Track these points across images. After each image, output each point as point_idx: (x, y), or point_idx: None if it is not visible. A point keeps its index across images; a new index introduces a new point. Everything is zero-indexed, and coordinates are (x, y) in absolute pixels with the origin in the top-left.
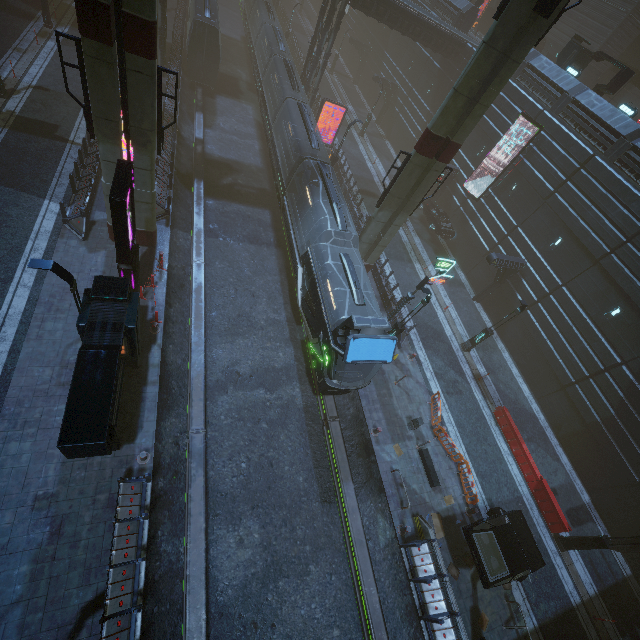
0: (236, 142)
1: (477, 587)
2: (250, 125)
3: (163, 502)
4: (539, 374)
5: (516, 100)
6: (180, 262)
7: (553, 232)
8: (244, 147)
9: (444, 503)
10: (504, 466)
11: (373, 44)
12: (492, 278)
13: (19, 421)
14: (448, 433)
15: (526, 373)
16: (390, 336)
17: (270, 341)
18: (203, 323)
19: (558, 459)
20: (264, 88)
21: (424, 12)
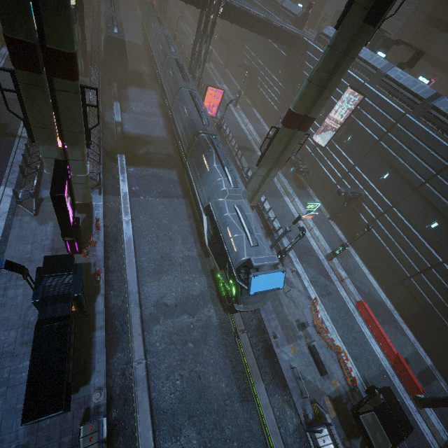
0: (146, 120)
1: None
2: (155, 106)
3: (117, 430)
4: (383, 271)
5: (344, 76)
6: (112, 221)
7: (381, 169)
8: (152, 124)
9: (332, 387)
10: (369, 347)
11: (236, 40)
12: (340, 203)
13: None
14: (326, 328)
15: (373, 271)
16: (280, 269)
17: (187, 274)
18: (135, 269)
19: (405, 334)
20: (162, 80)
21: (272, 18)
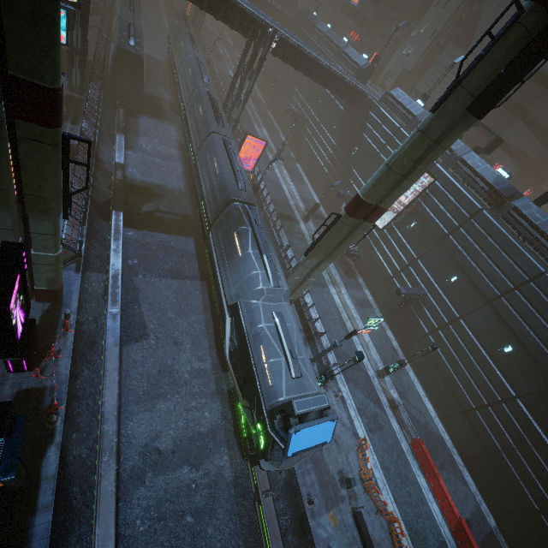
0: (159, 164)
1: None
2: (173, 146)
3: None
4: (442, 395)
5: None
6: (92, 313)
7: (449, 269)
8: (167, 170)
9: None
10: (426, 507)
11: (284, 79)
12: (396, 301)
13: None
14: (376, 481)
15: (430, 393)
16: (331, 417)
17: (195, 398)
18: (117, 395)
19: (466, 483)
20: (188, 115)
21: (333, 66)
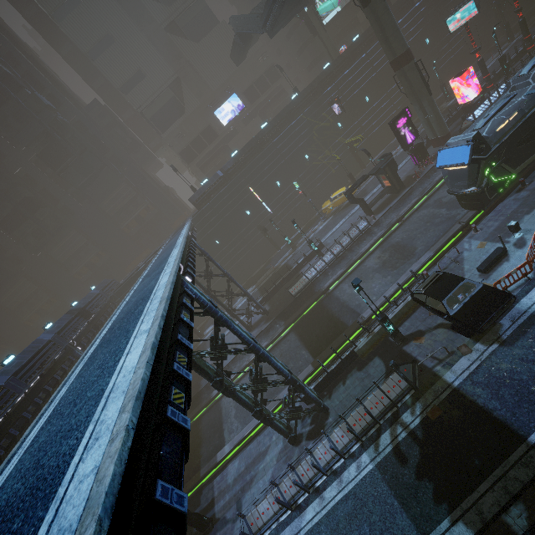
0: None
1: (437, 329)
2: None
3: (372, 236)
4: None
5: None
6: None
7: None
8: None
9: None
10: None
11: None
12: None
13: None
14: None
15: None
16: (466, 143)
17: None
18: (440, 177)
19: None
20: None
21: None
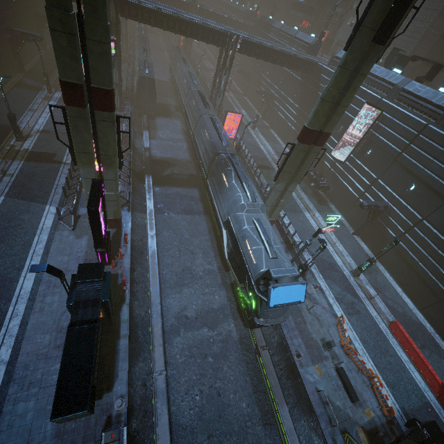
0: (171, 145)
1: None
2: (179, 133)
3: (137, 442)
4: (418, 289)
5: (360, 94)
6: (139, 235)
7: (407, 181)
8: (176, 148)
9: (365, 416)
10: (408, 374)
11: (253, 71)
12: (364, 217)
13: (25, 383)
14: (356, 349)
15: (406, 289)
16: (301, 281)
17: (208, 287)
18: (158, 281)
19: None
20: (186, 109)
21: (286, 48)
